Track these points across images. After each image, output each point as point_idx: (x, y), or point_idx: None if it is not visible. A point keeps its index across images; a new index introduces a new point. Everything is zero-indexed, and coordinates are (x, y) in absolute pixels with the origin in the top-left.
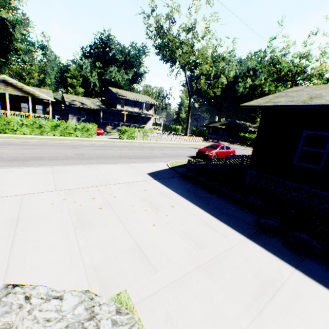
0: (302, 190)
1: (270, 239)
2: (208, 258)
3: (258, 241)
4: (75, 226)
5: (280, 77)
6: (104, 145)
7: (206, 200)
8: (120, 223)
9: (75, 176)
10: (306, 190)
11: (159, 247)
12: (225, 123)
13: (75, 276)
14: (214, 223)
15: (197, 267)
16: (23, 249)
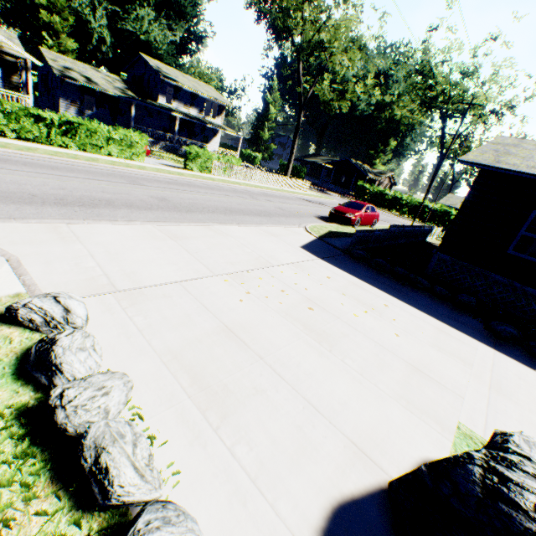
0: (509, 287)
1: (513, 351)
2: (487, 377)
3: (506, 353)
4: (314, 339)
5: (429, 99)
6: (176, 182)
7: (410, 296)
8: (359, 333)
9: (212, 248)
10: (514, 288)
11: (432, 365)
12: (335, 161)
13: (396, 410)
14: (450, 331)
15: (489, 389)
16: (296, 377)
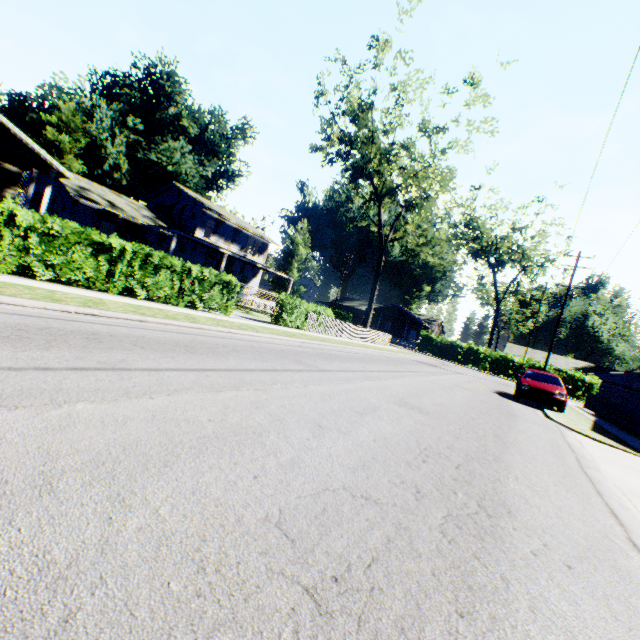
0: None
1: None
2: None
3: None
4: None
5: (482, 249)
6: (317, 351)
7: None
8: None
9: None
10: None
11: None
12: (382, 306)
13: None
14: None
15: None
16: None
